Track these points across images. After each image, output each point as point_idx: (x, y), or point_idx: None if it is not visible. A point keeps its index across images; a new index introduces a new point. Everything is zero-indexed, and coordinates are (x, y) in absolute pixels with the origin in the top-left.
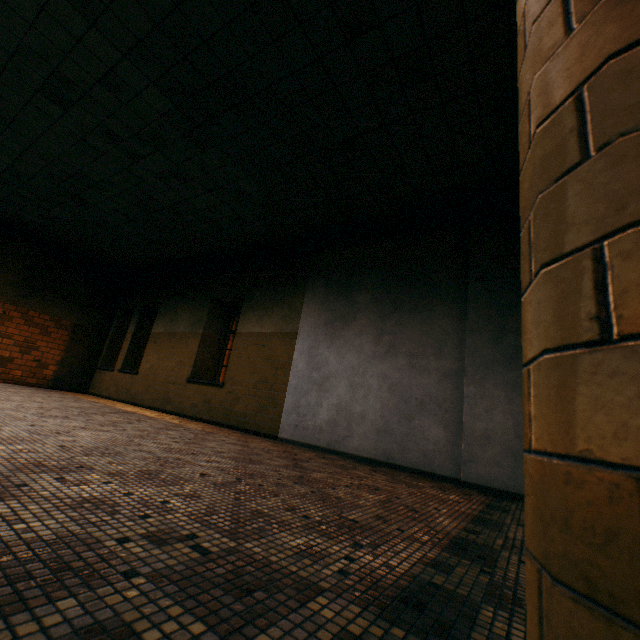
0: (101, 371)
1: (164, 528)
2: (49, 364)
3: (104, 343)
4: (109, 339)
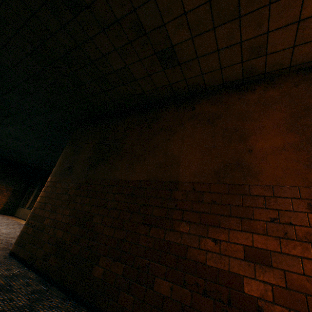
0: (20, 207)
1: (9, 242)
2: (1, 204)
3: (24, 196)
4: (26, 195)
